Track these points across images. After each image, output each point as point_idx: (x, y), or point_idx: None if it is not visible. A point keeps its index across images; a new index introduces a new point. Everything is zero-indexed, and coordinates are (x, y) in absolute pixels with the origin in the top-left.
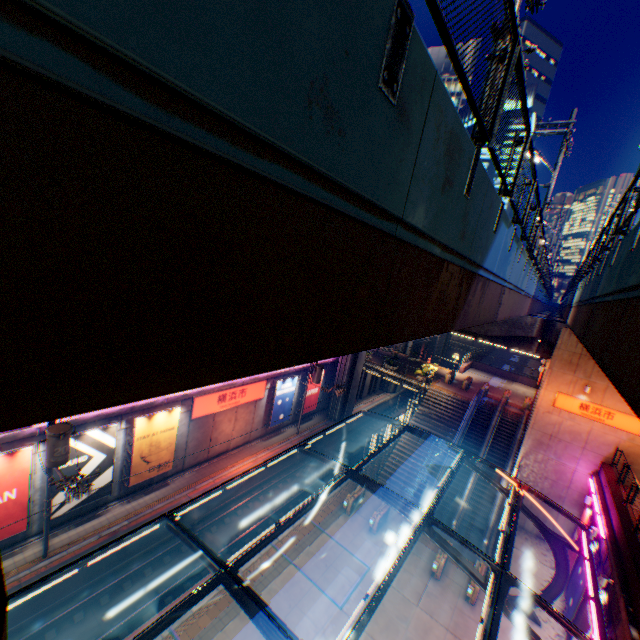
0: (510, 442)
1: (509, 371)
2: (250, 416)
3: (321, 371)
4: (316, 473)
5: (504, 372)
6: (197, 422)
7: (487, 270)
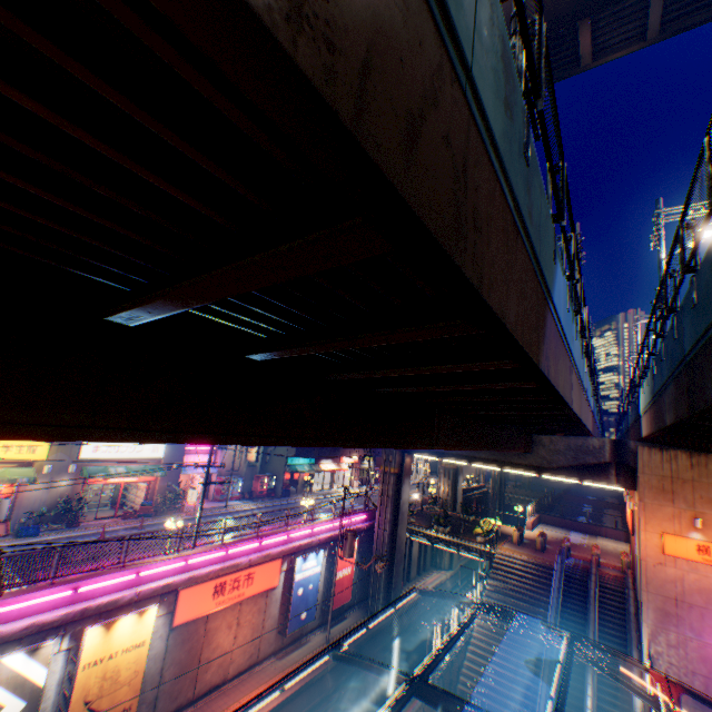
0: (623, 620)
1: (587, 522)
2: (259, 617)
3: (354, 538)
4: (359, 709)
5: (581, 523)
6: (180, 631)
7: (555, 312)
